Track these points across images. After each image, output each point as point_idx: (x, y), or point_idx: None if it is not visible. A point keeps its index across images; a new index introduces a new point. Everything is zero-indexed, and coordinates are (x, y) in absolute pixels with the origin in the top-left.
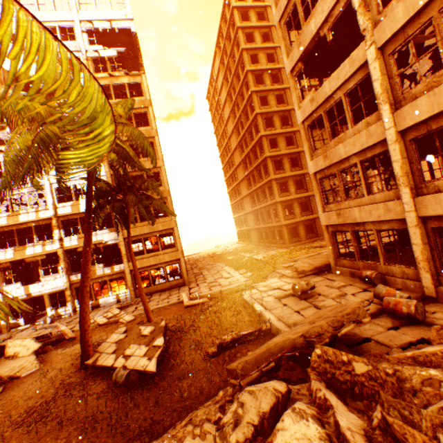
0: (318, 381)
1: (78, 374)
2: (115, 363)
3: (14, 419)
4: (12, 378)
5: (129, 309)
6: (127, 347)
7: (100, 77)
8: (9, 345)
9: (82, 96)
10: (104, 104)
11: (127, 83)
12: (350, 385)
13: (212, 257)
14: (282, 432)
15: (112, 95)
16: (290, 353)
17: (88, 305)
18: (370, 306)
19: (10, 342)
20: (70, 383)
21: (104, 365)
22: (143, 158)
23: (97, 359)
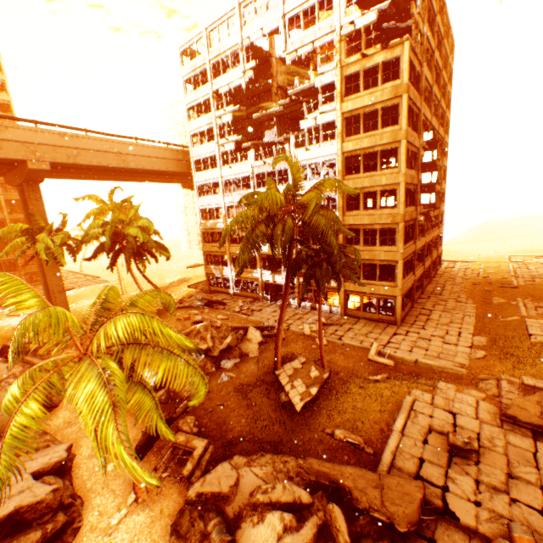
0: (318, 517)
1: (270, 375)
2: (285, 385)
3: (237, 385)
4: (245, 355)
5: (329, 329)
6: (297, 378)
7: (350, 63)
8: (249, 331)
9: (194, 384)
10: (203, 382)
11: (381, 62)
12: (334, 539)
13: (472, 285)
14: (272, 514)
15: (360, 85)
16: (329, 489)
17: (280, 338)
18: (497, 529)
19: (249, 329)
20: (264, 380)
21: (281, 381)
22: (380, 170)
23: (280, 373)
